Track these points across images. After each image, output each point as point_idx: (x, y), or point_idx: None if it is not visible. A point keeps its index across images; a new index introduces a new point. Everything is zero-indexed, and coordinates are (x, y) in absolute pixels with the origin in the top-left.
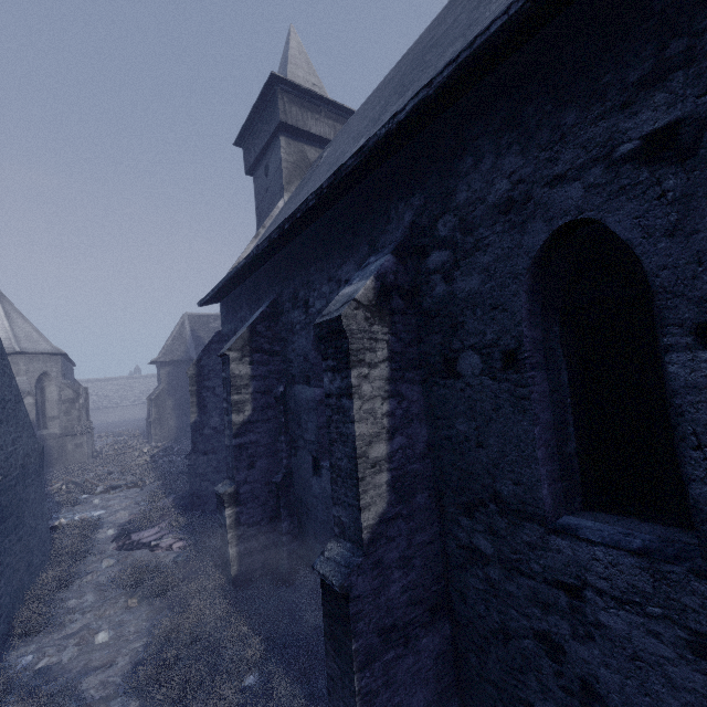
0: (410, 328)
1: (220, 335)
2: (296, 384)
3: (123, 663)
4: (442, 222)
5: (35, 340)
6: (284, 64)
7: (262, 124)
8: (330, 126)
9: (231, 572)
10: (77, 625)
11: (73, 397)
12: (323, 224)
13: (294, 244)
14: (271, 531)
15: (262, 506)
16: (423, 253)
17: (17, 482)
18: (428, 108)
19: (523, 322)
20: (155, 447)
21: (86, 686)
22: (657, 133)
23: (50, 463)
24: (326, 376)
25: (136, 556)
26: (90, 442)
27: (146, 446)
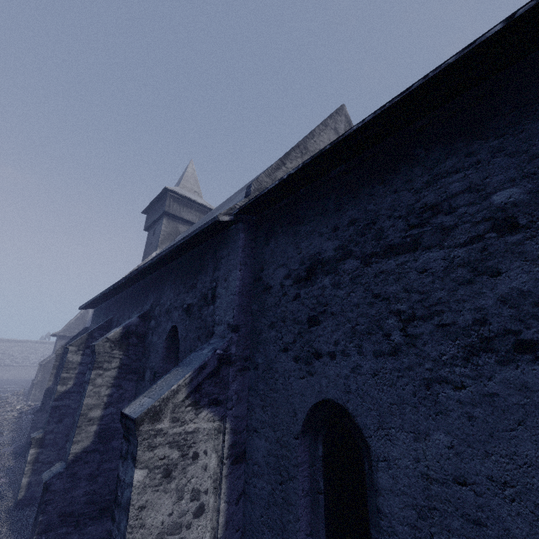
0: (138, 353)
1: (87, 330)
2: None
3: None
4: (157, 308)
5: None
6: (181, 179)
7: (157, 208)
8: (197, 216)
9: (18, 496)
10: None
11: None
12: (134, 288)
13: (125, 292)
14: None
15: (58, 450)
16: (151, 319)
17: None
18: (156, 264)
19: (160, 360)
20: (27, 406)
21: None
22: (189, 305)
23: None
24: (88, 371)
25: None
26: None
27: (21, 404)
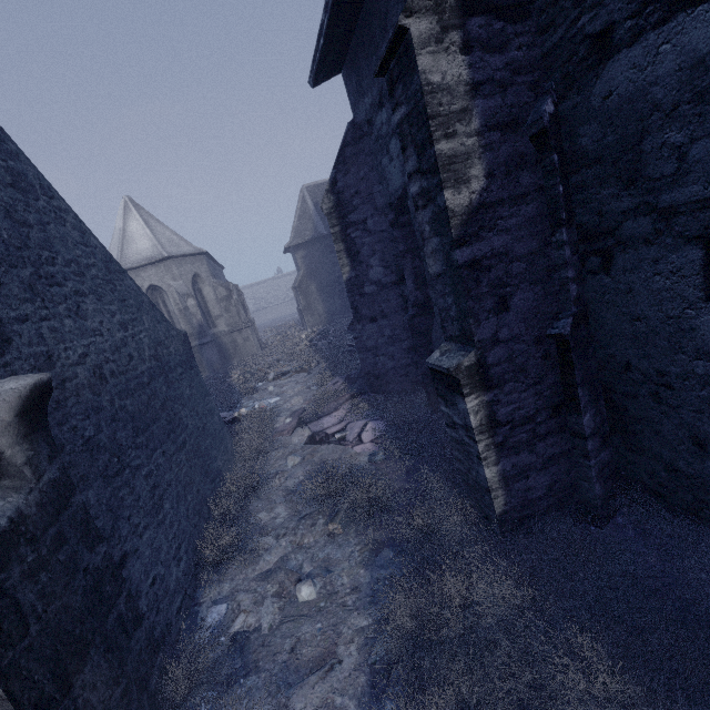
0: None
1: (354, 127)
2: (617, 54)
3: (349, 663)
4: None
5: (177, 244)
6: None
7: None
8: None
9: (493, 508)
10: (273, 558)
11: (226, 294)
12: None
13: None
14: (555, 432)
15: (533, 386)
16: None
17: (151, 378)
18: None
19: None
20: (311, 333)
21: (301, 708)
22: None
23: (229, 357)
24: None
25: (322, 452)
26: (254, 335)
27: (303, 333)
